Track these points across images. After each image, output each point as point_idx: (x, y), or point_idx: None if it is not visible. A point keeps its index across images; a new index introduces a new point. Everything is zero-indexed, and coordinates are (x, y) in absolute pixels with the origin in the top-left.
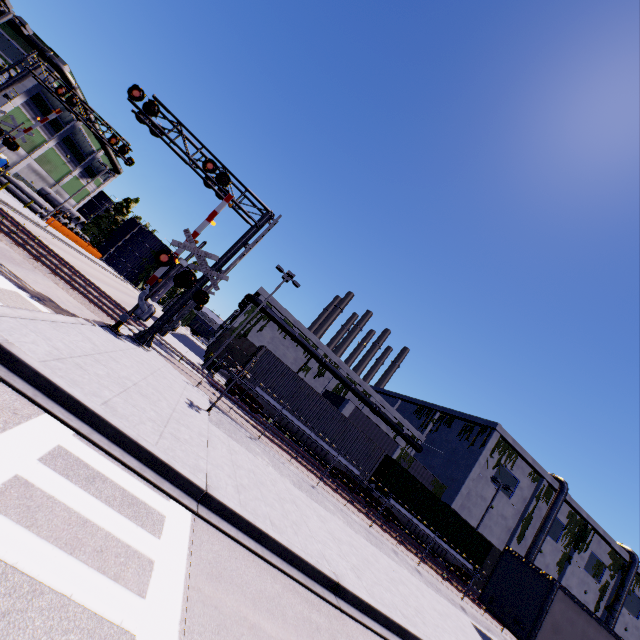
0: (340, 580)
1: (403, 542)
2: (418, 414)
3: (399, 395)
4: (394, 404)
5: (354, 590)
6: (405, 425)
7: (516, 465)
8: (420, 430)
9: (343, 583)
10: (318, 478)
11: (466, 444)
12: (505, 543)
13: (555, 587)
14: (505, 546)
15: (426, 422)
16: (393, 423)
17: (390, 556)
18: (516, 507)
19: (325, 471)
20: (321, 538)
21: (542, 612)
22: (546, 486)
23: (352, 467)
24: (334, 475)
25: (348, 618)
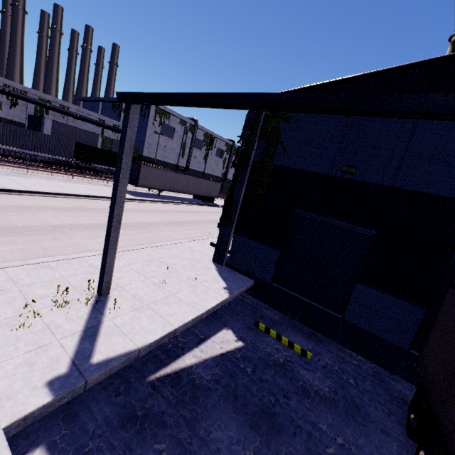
0: (7, 188)
1: (105, 179)
2: (114, 109)
3: (98, 99)
4: (98, 107)
5: (16, 189)
6: (105, 120)
7: (171, 120)
8: (118, 120)
9: (8, 189)
10: (29, 169)
11: (142, 118)
12: (177, 161)
13: (140, 164)
14: (178, 162)
15: (119, 113)
16: (95, 122)
17: (82, 184)
18: (178, 142)
19: (43, 166)
20: (4, 183)
21: (138, 174)
22: (189, 126)
23: (58, 157)
24: (51, 166)
25: (12, 195)
